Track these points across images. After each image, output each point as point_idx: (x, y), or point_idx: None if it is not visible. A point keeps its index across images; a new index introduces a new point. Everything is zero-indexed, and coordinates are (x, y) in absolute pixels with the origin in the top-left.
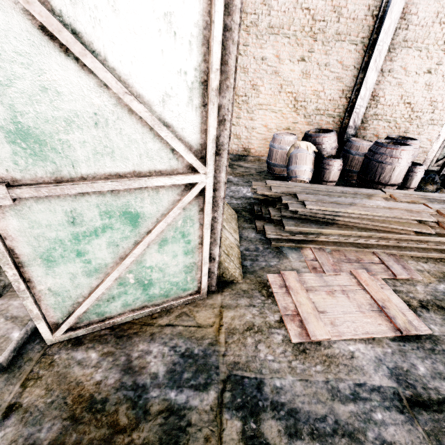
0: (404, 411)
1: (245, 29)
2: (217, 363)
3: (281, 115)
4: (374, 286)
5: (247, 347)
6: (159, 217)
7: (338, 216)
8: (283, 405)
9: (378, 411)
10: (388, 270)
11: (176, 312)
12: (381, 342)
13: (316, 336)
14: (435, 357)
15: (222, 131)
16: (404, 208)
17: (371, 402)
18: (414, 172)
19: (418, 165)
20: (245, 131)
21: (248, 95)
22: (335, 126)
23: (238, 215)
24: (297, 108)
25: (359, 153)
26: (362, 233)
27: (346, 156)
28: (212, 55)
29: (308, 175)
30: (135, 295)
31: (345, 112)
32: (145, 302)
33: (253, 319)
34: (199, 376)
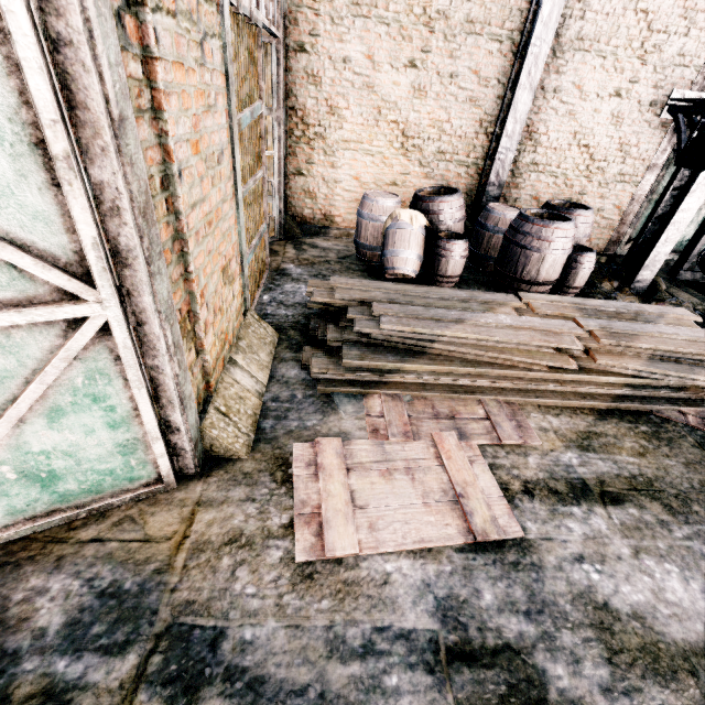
0: (435, 670)
1: (312, 5)
2: (157, 604)
3: (381, 160)
4: (459, 459)
5: (217, 573)
6: (30, 375)
7: (433, 342)
8: (244, 672)
9: (395, 672)
10: (493, 430)
11: (115, 516)
12: (440, 555)
13: (334, 550)
14: (516, 576)
15: (120, 227)
16: (539, 328)
17: (389, 657)
18: (579, 263)
19: (588, 250)
20: (323, 185)
21: (324, 124)
22: (470, 181)
23: (280, 337)
24: (408, 150)
25: (498, 229)
26: (466, 370)
27: (481, 233)
28: (31, 94)
29: (413, 266)
30: (28, 496)
31: (485, 159)
32: (55, 504)
33: (244, 524)
34: (118, 629)
